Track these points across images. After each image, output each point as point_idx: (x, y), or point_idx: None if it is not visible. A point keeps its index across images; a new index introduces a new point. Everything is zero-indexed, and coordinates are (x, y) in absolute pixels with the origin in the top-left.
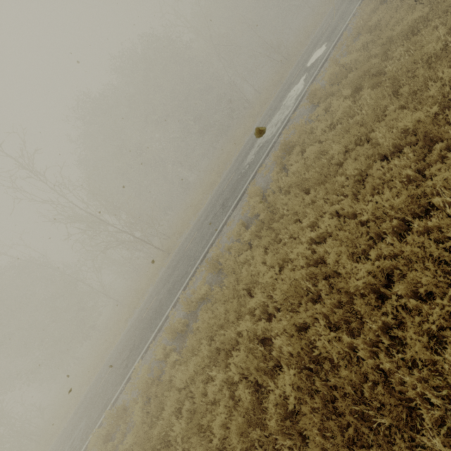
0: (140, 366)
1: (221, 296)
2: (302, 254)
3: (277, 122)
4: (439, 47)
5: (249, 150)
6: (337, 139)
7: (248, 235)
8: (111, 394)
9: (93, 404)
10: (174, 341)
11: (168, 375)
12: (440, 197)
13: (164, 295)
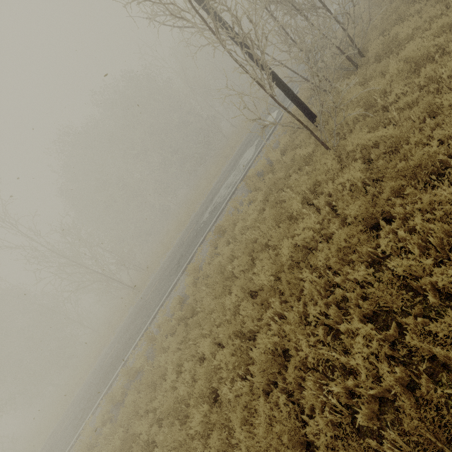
0: (90, 422)
1: (147, 378)
2: (191, 368)
3: (230, 186)
4: (299, 204)
5: (208, 204)
6: (242, 249)
7: (174, 320)
8: (65, 446)
9: (51, 451)
10: (115, 407)
11: (100, 448)
12: (255, 364)
13: (121, 347)
